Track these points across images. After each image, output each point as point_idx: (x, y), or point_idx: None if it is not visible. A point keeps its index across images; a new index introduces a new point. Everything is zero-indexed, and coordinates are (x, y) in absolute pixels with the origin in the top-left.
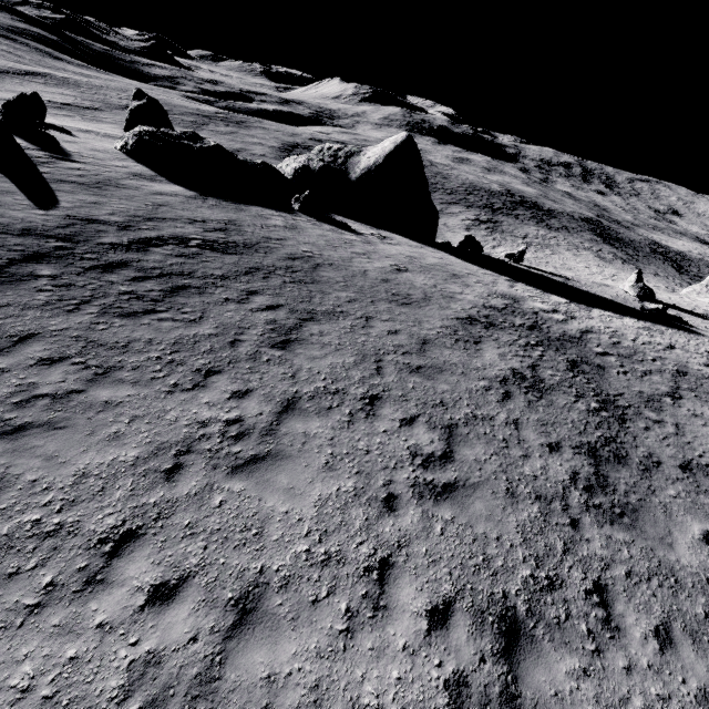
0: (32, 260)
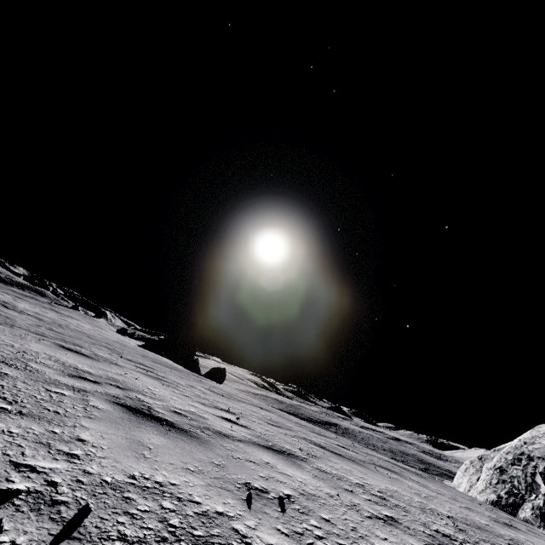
0: (22, 294)
